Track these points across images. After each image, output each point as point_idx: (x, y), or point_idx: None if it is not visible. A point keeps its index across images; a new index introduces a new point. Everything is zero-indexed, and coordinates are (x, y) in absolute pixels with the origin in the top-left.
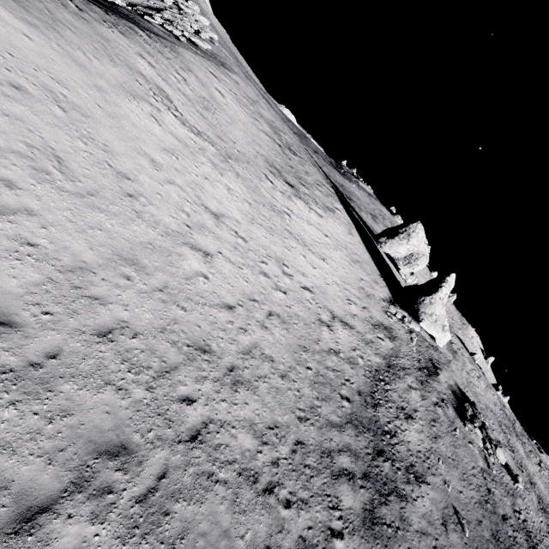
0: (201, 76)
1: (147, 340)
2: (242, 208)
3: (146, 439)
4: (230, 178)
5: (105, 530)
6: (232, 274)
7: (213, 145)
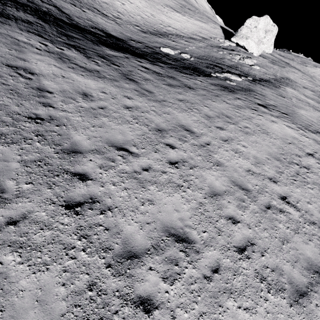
0: None
1: (102, 1)
2: (143, 5)
3: (96, 3)
4: (142, 1)
5: (87, 1)
6: (129, 8)
7: None
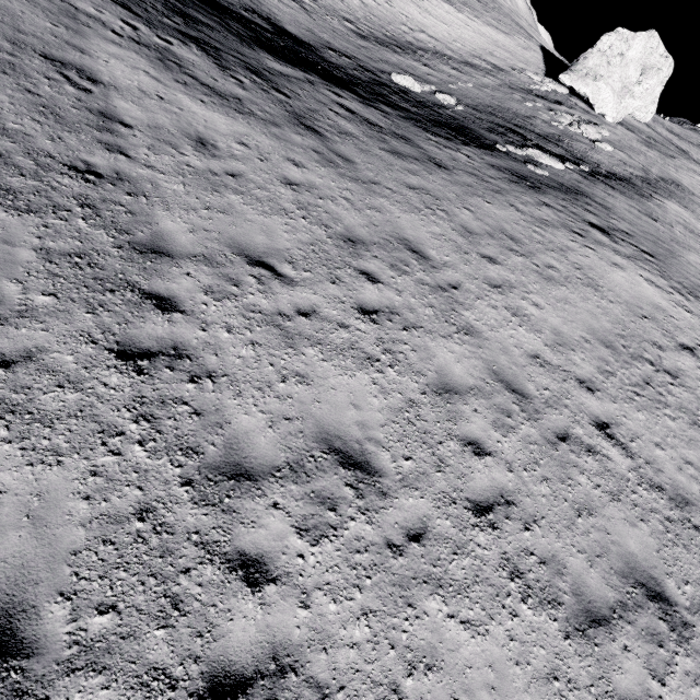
0: None
1: None
2: None
3: None
4: None
5: None
6: None
7: None
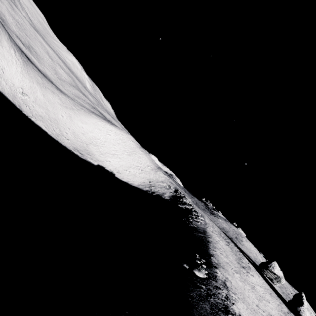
0: (216, 239)
1: None
2: (254, 296)
3: None
4: (246, 284)
5: None
6: None
7: (238, 273)
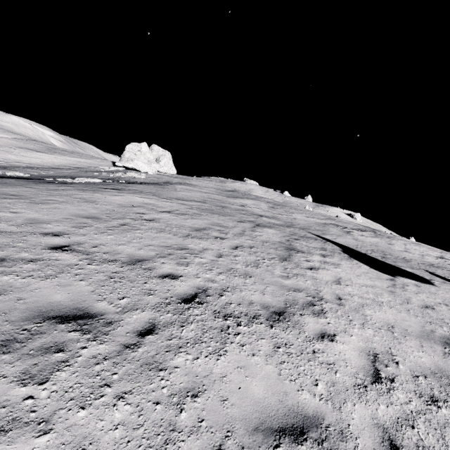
0: None
1: None
2: None
3: None
4: None
5: None
6: None
7: None
